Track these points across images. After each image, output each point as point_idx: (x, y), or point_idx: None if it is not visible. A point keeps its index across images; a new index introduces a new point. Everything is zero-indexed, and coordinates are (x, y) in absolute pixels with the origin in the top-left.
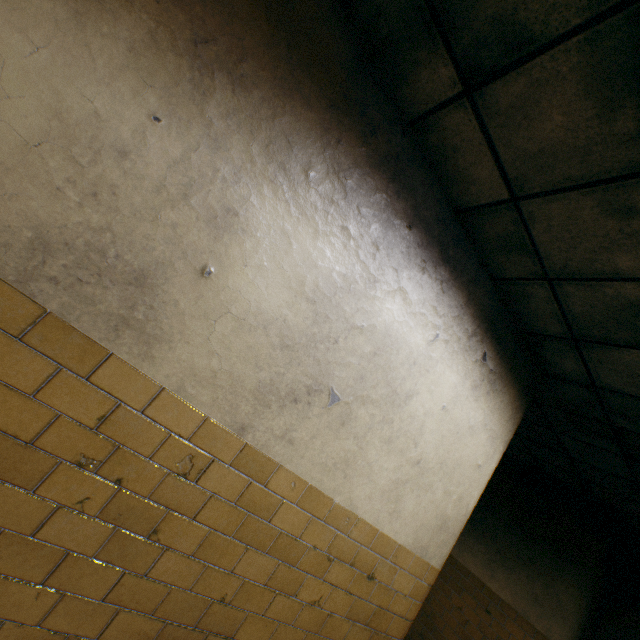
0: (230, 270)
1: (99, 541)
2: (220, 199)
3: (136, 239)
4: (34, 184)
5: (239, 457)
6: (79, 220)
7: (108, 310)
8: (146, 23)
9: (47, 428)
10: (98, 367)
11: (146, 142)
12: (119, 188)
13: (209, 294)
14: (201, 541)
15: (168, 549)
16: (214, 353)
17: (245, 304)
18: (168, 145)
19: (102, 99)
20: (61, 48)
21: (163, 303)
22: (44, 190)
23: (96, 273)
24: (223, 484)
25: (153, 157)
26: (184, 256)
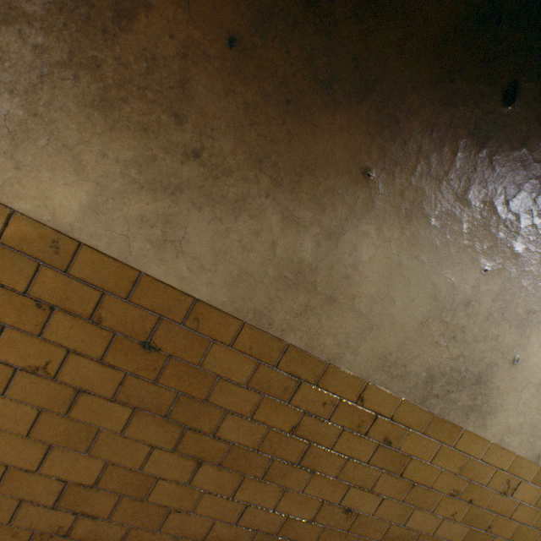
0: (530, 353)
1: (461, 534)
2: (523, 306)
3: (475, 355)
4: (425, 345)
5: (535, 476)
6: (446, 356)
7: (461, 404)
8: (477, 208)
9: (436, 478)
10: (458, 438)
11: (479, 290)
12: (465, 327)
13: (516, 374)
14: (513, 530)
15: (495, 536)
16: (520, 412)
17: (539, 373)
18: (491, 285)
19: (455, 275)
20: (434, 255)
21: (490, 390)
22: (429, 346)
23: (455, 384)
24: (525, 494)
25: (483, 297)
26: (501, 355)
